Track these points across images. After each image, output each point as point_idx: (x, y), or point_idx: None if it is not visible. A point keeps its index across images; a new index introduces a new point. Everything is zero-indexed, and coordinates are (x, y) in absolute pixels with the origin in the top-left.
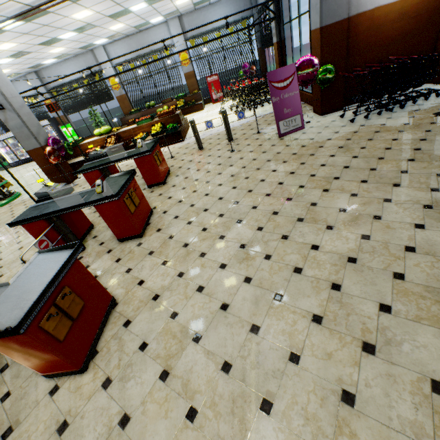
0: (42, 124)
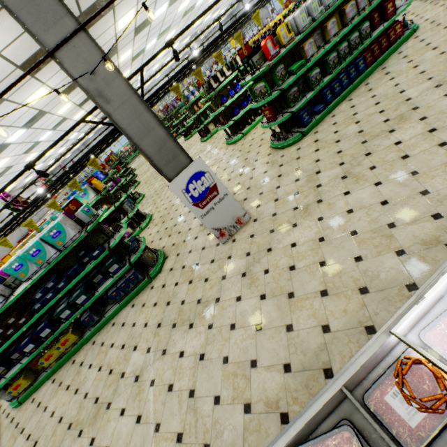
0: None
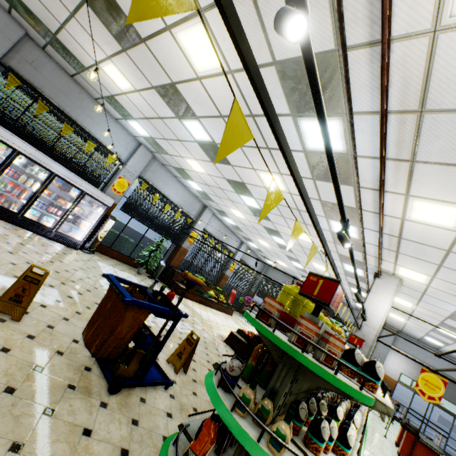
0: (101, 196)
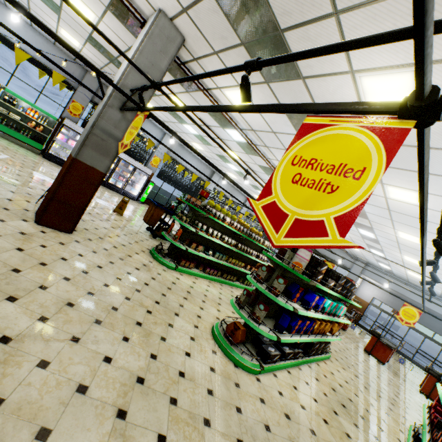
0: (145, 169)
